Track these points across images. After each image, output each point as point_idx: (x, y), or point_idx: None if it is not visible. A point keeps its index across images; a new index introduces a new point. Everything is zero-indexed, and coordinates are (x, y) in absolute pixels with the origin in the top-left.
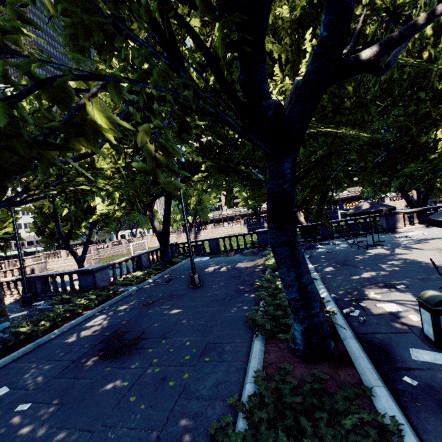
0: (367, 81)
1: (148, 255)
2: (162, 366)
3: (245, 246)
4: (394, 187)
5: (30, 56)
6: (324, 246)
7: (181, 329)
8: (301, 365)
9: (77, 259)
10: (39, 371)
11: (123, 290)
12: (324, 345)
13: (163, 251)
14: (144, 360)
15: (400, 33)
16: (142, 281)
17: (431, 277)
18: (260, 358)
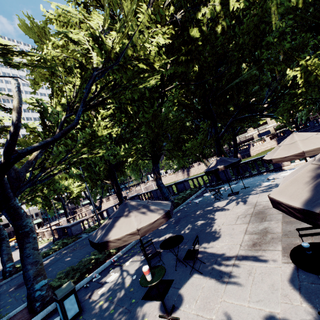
0: (191, 63)
1: (115, 207)
2: (14, 298)
3: (173, 193)
4: (305, 115)
5: (1, 146)
6: (207, 194)
7: (50, 274)
8: (26, 313)
9: (97, 208)
10: (0, 290)
11: (82, 236)
12: (32, 305)
13: (120, 204)
14: (17, 292)
15: (5, 147)
16: (96, 229)
17: (181, 246)
18: (26, 304)
